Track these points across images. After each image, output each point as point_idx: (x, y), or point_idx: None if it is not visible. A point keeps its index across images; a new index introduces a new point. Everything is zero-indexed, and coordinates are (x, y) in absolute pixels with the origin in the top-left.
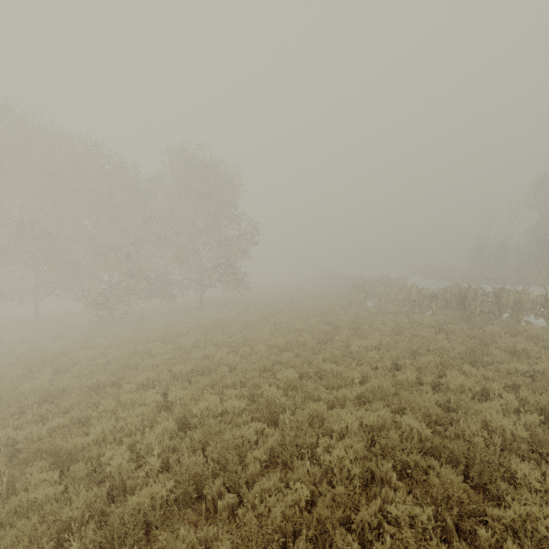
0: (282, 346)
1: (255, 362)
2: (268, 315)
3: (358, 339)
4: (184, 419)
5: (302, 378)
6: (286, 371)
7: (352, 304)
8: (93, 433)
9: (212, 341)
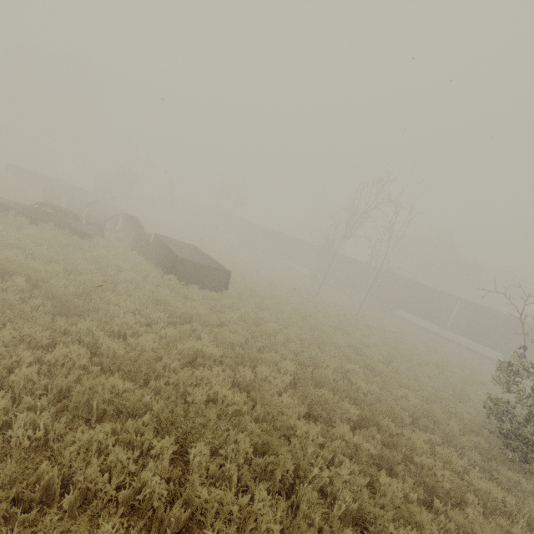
0: None
1: None
2: None
3: None
4: None
5: None
6: None
7: None
8: None
9: None
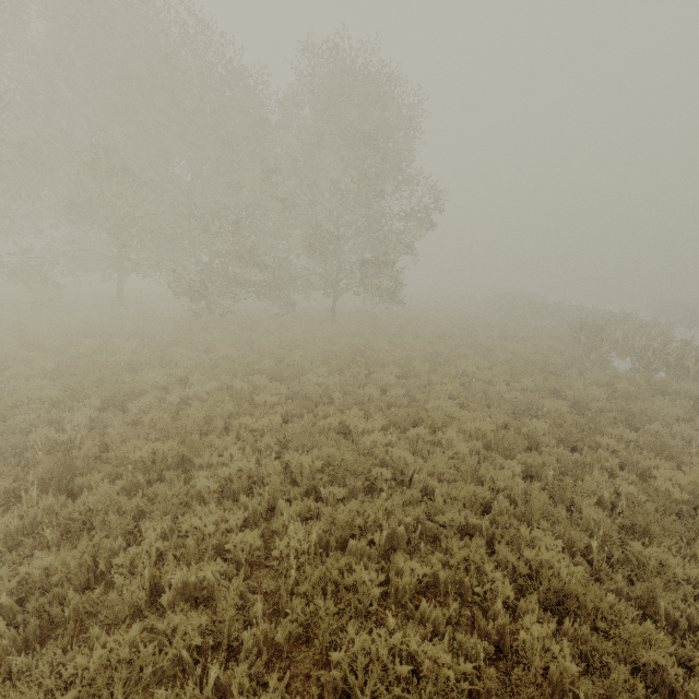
0: (488, 438)
1: (443, 470)
2: (440, 354)
3: (657, 457)
4: (303, 624)
5: (564, 552)
6: (532, 530)
7: (582, 357)
8: (81, 667)
9: (355, 397)
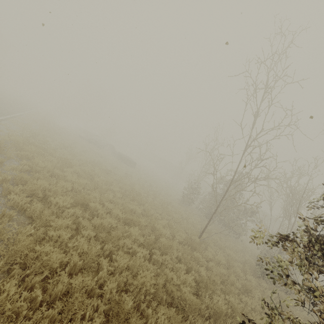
0: None
1: None
2: None
3: None
4: None
5: None
6: None
7: None
8: None
9: None
